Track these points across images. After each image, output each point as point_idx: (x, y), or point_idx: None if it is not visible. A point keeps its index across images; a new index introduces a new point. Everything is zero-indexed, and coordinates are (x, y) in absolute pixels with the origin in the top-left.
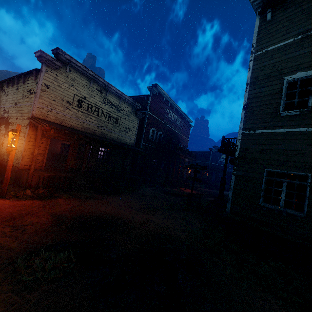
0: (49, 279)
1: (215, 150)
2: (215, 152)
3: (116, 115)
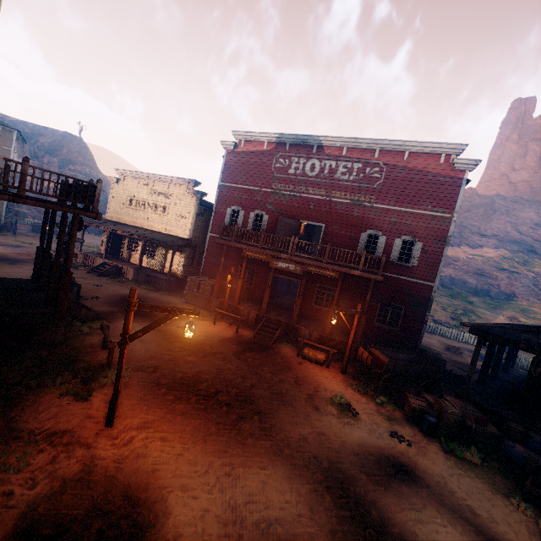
0: None
1: None
2: None
3: (164, 203)
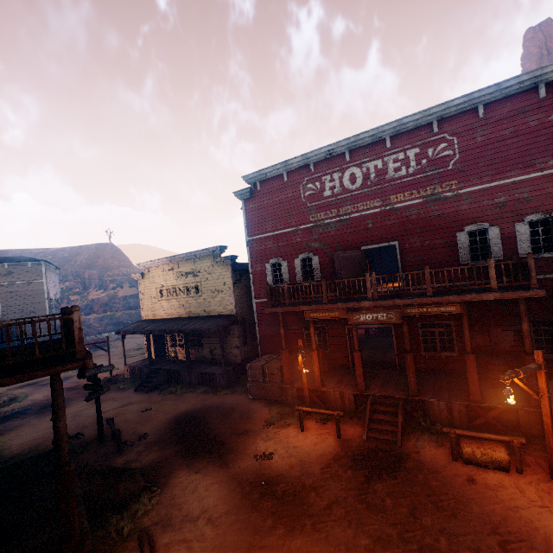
0: (3, 413)
1: None
2: None
3: (195, 283)
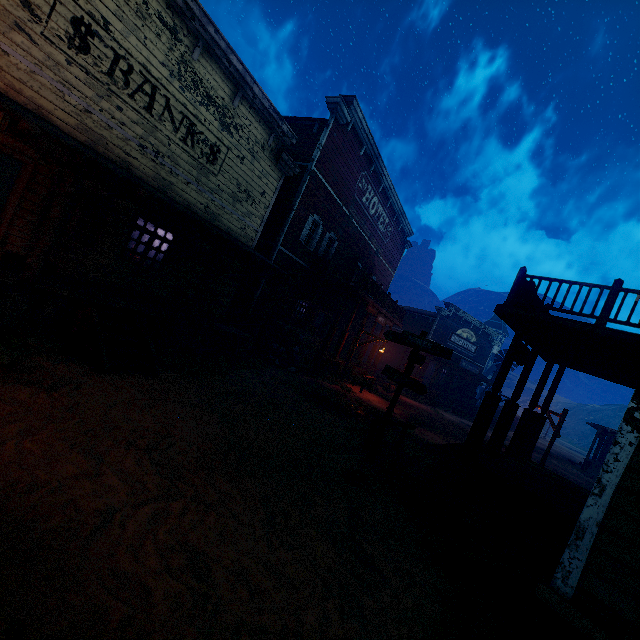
0: None
1: (447, 314)
2: (447, 318)
3: (214, 137)
